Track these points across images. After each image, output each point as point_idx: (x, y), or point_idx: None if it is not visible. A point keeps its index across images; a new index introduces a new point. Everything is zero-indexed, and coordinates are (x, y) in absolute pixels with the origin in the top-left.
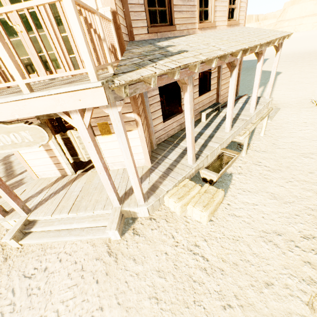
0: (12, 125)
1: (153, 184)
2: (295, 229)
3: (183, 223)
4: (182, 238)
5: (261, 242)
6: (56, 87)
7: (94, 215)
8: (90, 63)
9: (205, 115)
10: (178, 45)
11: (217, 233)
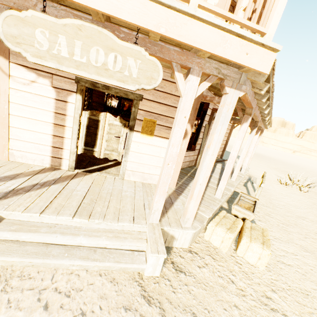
0: (126, 43)
1: None
2: None
3: (234, 264)
4: (244, 284)
5: None
6: None
7: (115, 229)
8: (275, 27)
9: None
10: None
11: (280, 282)
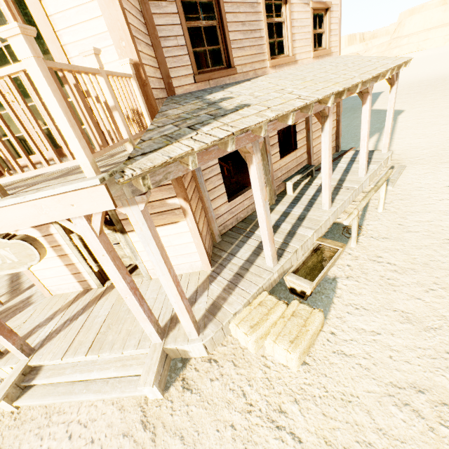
0: None
1: (213, 303)
2: (448, 381)
3: (259, 369)
4: (258, 397)
5: (391, 406)
6: (41, 185)
7: (125, 356)
8: (81, 152)
9: (293, 183)
10: (238, 96)
11: (315, 387)
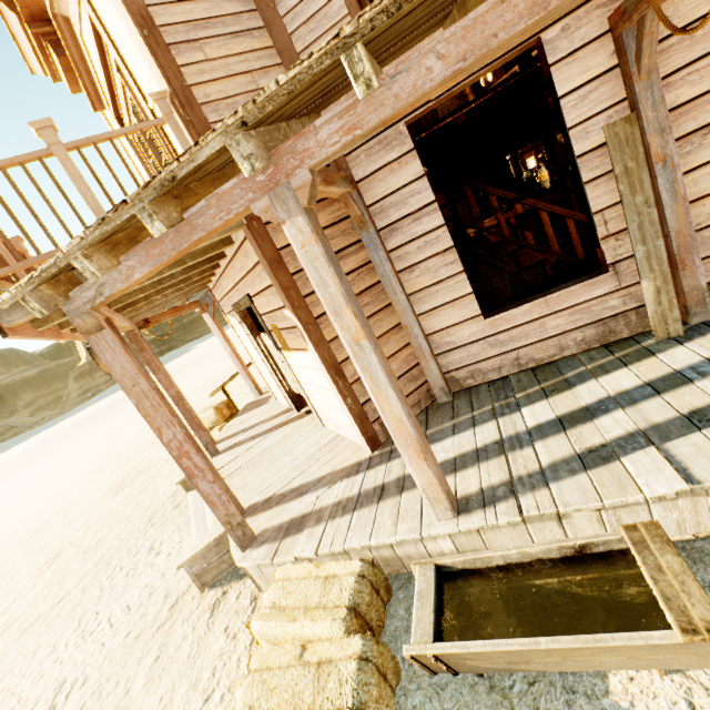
0: None
1: (306, 514)
2: None
3: None
4: None
5: None
6: None
7: None
8: None
9: None
10: None
11: None
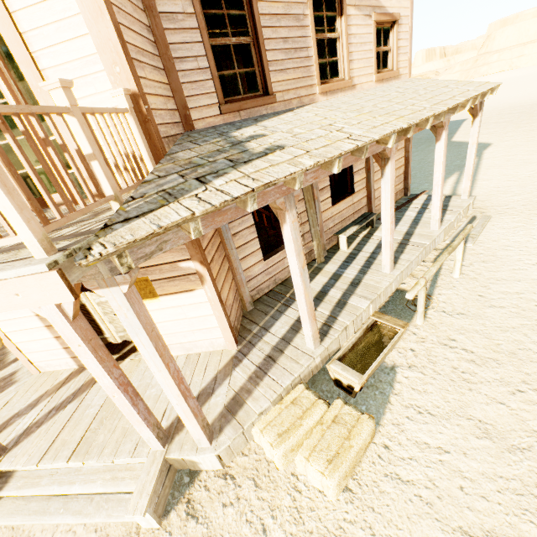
0: None
1: (234, 396)
2: None
3: (287, 493)
4: (282, 535)
5: None
6: None
7: (117, 464)
8: (24, 226)
9: (348, 235)
10: (272, 133)
11: (358, 526)
